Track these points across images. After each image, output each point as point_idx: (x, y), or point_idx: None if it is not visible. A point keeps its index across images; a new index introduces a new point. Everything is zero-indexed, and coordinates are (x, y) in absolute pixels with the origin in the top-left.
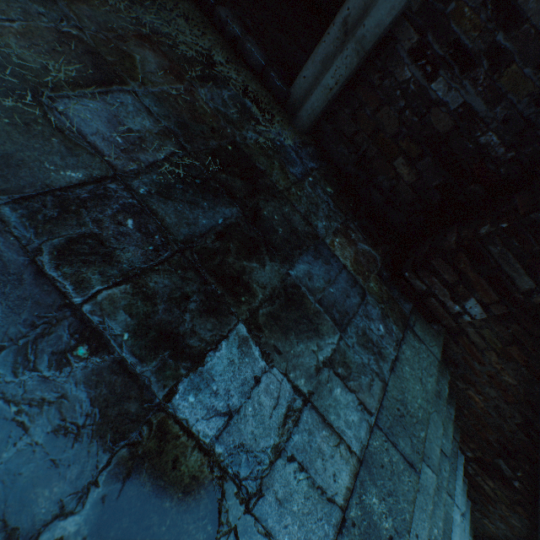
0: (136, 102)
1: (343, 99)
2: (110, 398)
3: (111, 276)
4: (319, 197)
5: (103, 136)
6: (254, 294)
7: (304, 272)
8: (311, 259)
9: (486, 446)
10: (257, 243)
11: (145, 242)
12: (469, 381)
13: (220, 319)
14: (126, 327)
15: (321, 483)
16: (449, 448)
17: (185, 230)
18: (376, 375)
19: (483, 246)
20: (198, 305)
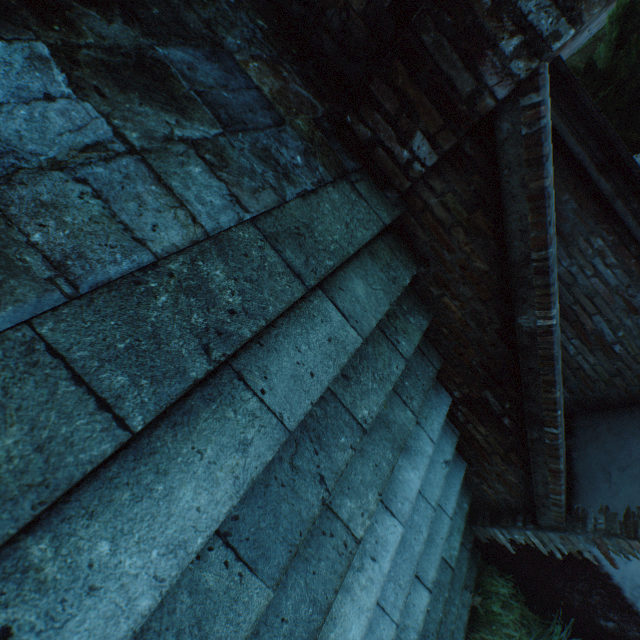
0: None
1: None
2: None
3: None
4: (240, 21)
5: None
6: (80, 35)
7: (182, 60)
8: (201, 57)
9: (471, 376)
10: (108, 1)
11: None
12: (443, 283)
13: (4, 24)
14: None
15: (127, 222)
16: (410, 352)
17: None
18: (272, 188)
19: (417, 39)
20: None
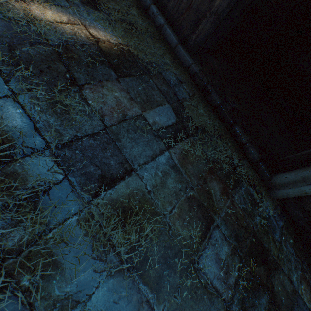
0: (219, 233)
1: (309, 194)
2: None
3: None
4: (289, 252)
5: (216, 276)
6: None
7: None
8: None
9: None
10: None
11: None
12: None
13: None
14: None
15: None
16: None
17: None
18: None
19: None
20: None
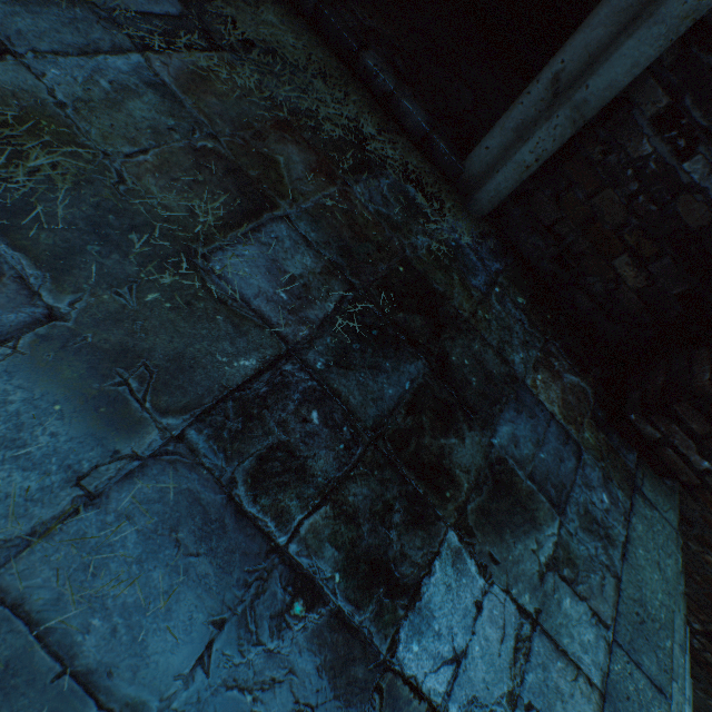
0: (291, 231)
1: (543, 177)
2: (335, 664)
3: (309, 497)
4: (510, 316)
5: (266, 295)
6: (458, 484)
7: (508, 436)
8: (513, 414)
9: None
10: (451, 407)
11: (334, 440)
12: (708, 544)
13: (428, 529)
14: (335, 565)
15: None
16: (681, 633)
17: (372, 410)
18: (607, 568)
19: None
20: (402, 516)
